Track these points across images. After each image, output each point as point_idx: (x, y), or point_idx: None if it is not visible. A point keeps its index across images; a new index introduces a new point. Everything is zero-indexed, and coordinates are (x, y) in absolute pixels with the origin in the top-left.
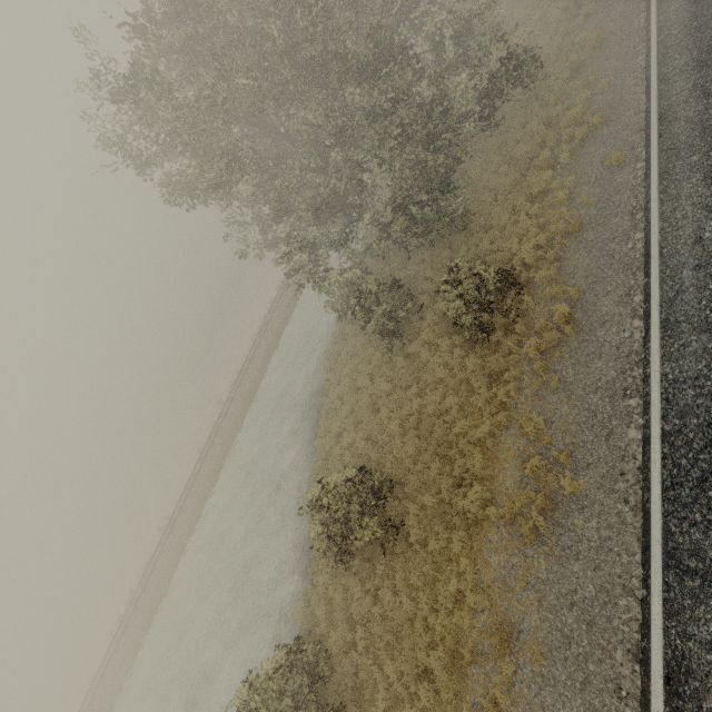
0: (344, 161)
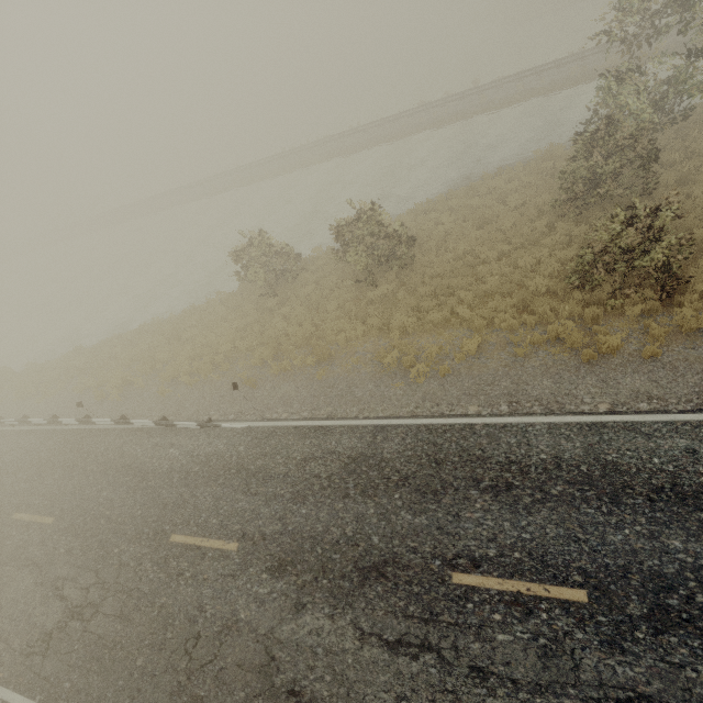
0: None
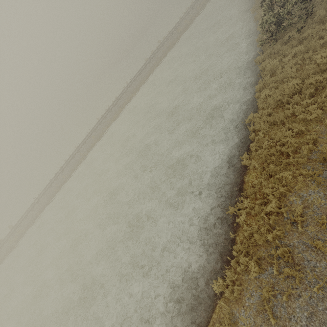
0: None
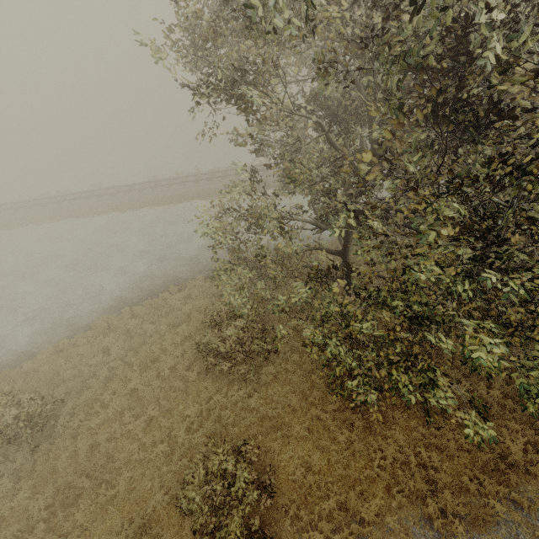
0: (382, 211)
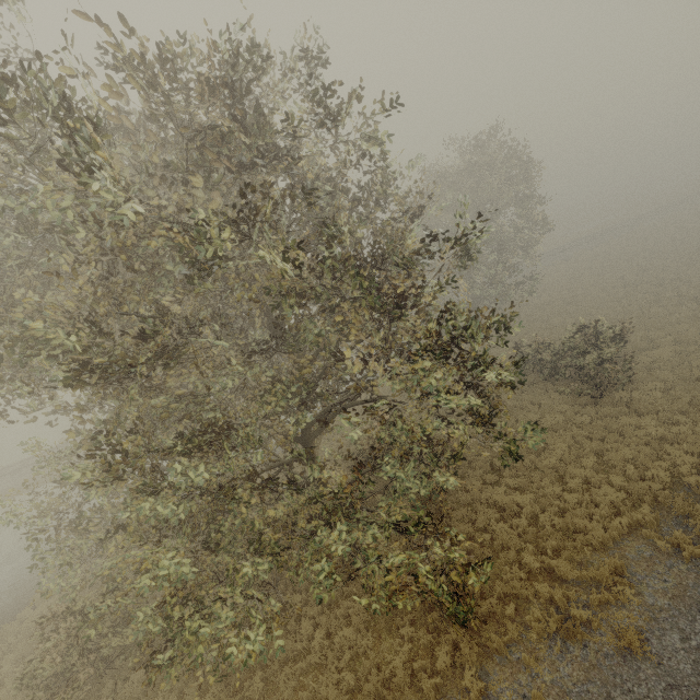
0: None
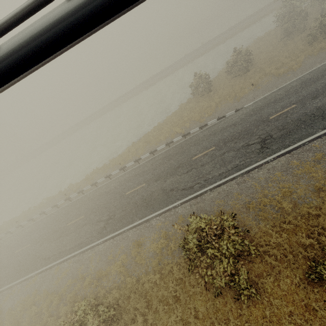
0: None
